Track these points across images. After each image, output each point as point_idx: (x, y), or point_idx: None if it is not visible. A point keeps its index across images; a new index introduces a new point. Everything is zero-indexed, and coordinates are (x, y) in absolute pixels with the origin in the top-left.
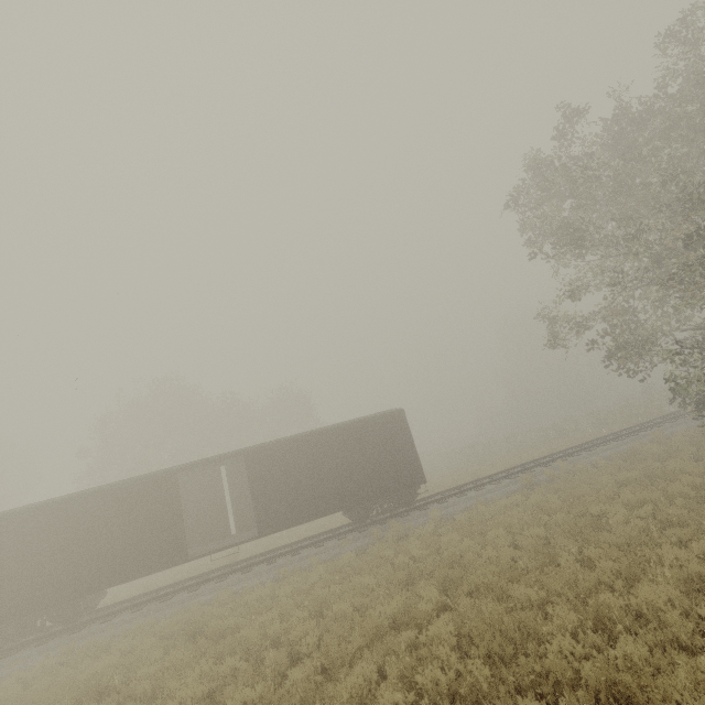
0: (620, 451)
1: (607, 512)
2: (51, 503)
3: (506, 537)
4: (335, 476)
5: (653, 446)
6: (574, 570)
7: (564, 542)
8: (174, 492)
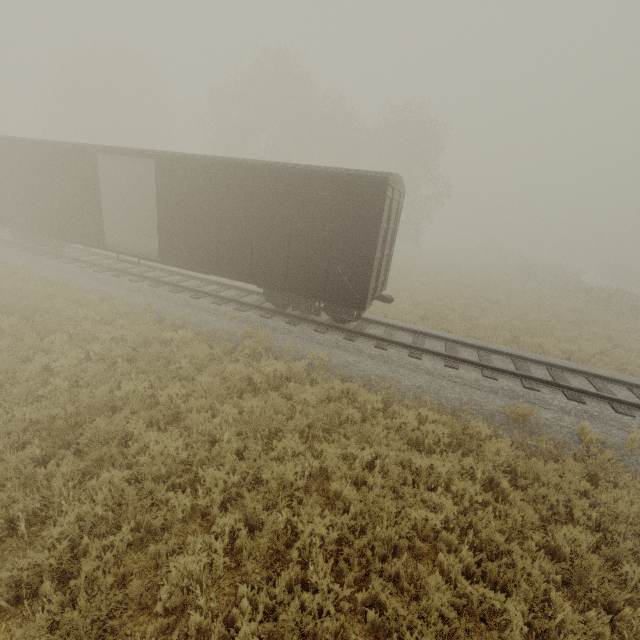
0: None
1: None
2: (15, 141)
3: (219, 497)
4: (247, 237)
5: None
6: None
7: None
8: (94, 175)
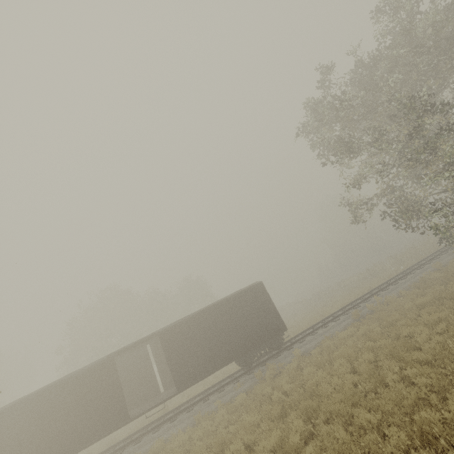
0: (415, 281)
1: (414, 333)
2: (28, 398)
3: (347, 364)
4: (223, 338)
5: (436, 274)
6: (399, 387)
7: (388, 363)
8: (114, 372)
